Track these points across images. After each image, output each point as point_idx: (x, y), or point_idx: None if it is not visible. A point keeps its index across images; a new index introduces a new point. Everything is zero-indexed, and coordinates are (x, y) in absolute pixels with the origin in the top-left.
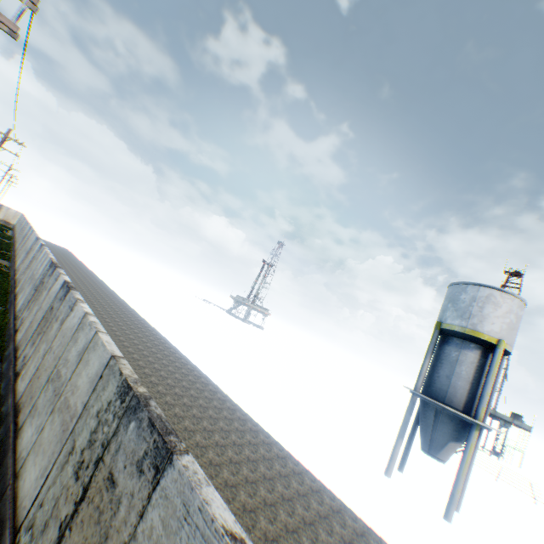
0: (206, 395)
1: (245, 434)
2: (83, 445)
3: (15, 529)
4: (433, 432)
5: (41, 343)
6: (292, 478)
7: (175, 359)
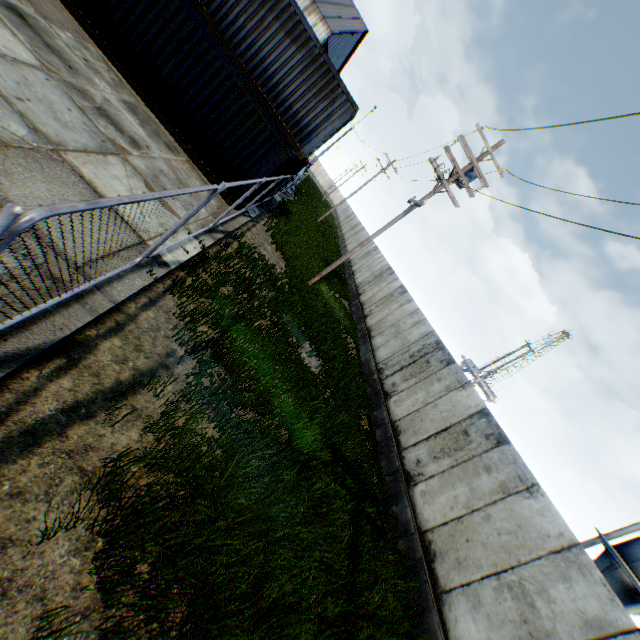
0: None
1: None
2: (414, 351)
3: (375, 363)
4: None
5: (383, 308)
6: None
7: None
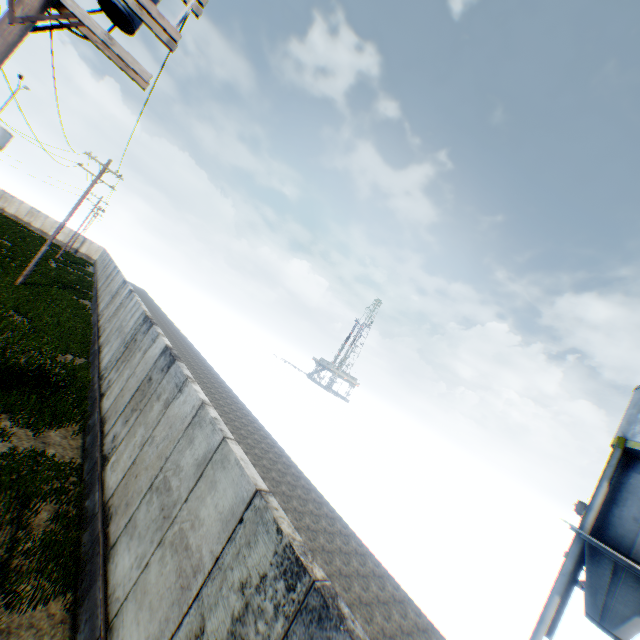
0: (299, 494)
1: (350, 559)
2: (220, 635)
3: None
4: (609, 595)
5: (136, 425)
6: (418, 637)
7: (260, 439)
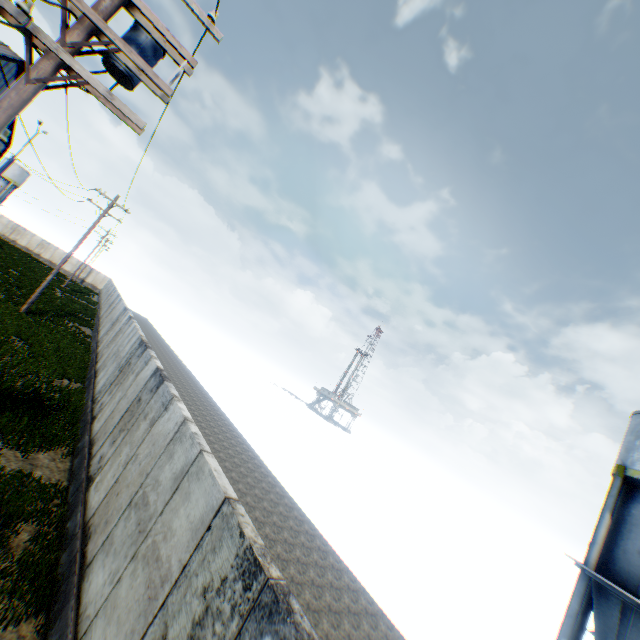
0: (291, 524)
1: (342, 594)
2: None
3: None
4: (619, 639)
5: (122, 444)
6: None
7: (254, 467)
